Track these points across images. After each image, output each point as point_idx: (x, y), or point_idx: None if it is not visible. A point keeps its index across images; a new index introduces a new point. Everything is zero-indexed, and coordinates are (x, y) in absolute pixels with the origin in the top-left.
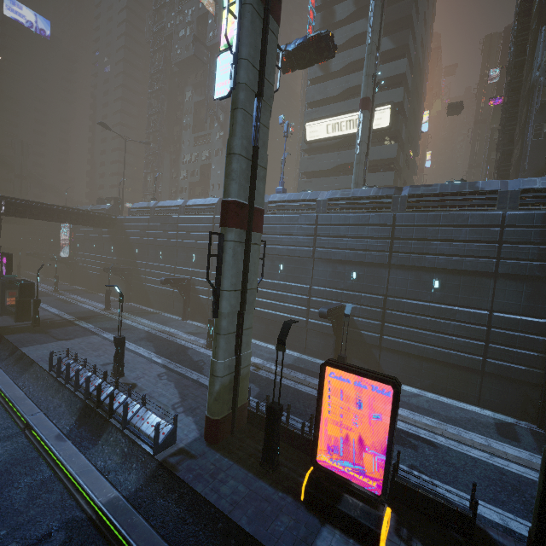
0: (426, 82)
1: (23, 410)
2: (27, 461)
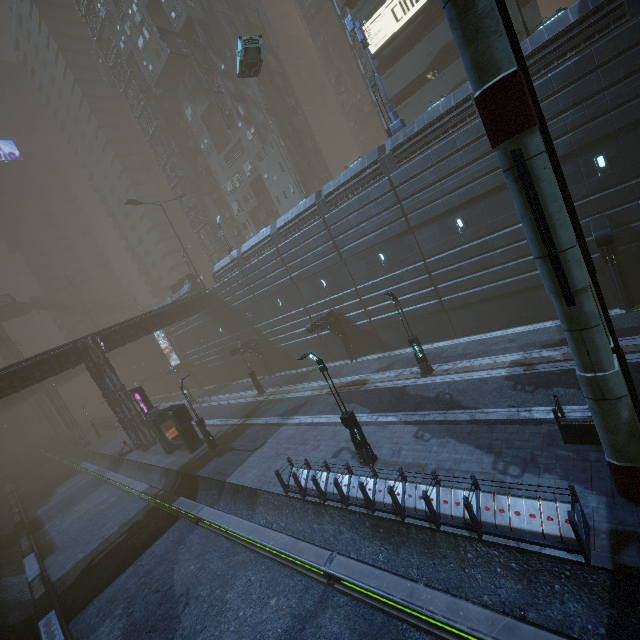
0: None
1: (310, 560)
2: (383, 633)
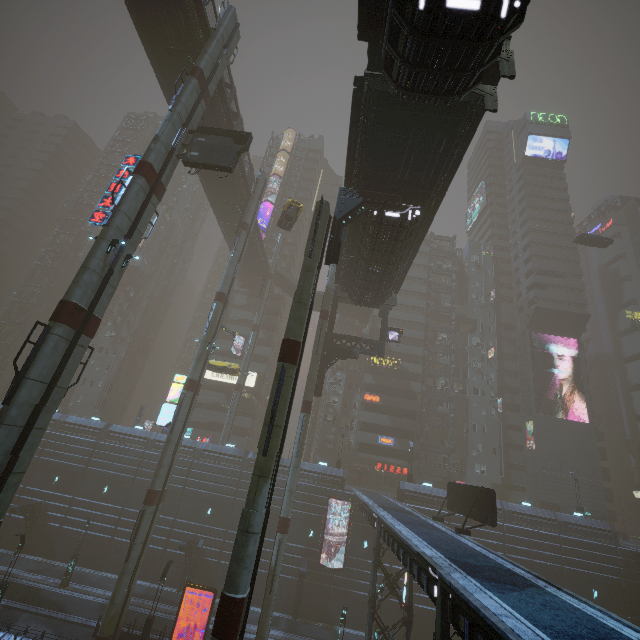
0: None
1: None
2: None
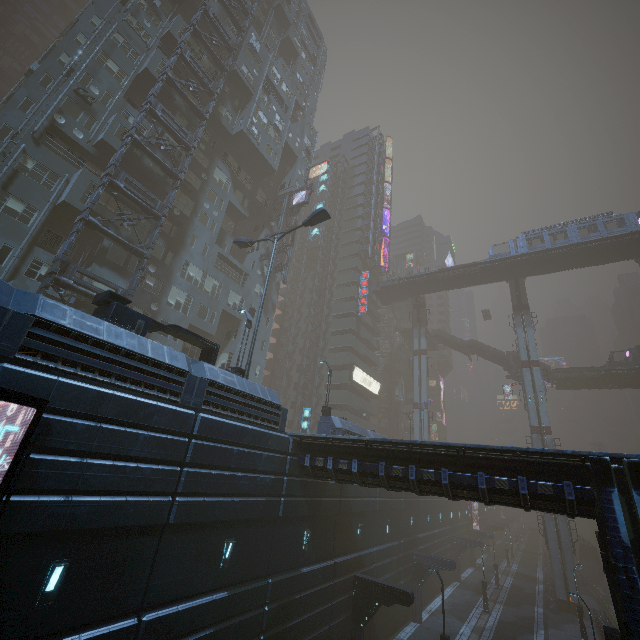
0: None
1: None
2: None
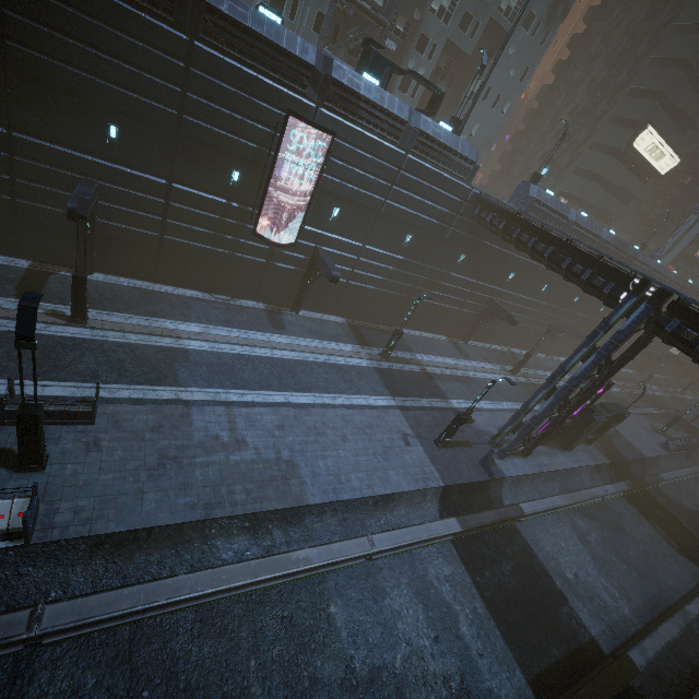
0: None
1: (697, 471)
2: None
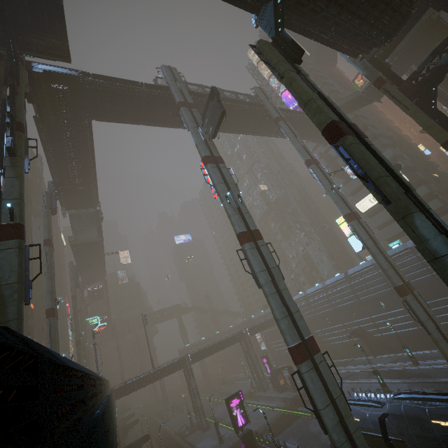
0: (402, 132)
1: None
2: None
